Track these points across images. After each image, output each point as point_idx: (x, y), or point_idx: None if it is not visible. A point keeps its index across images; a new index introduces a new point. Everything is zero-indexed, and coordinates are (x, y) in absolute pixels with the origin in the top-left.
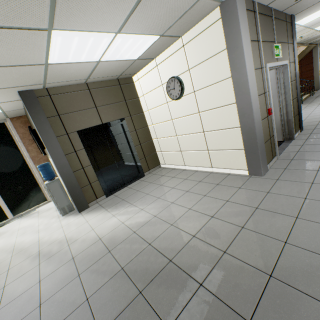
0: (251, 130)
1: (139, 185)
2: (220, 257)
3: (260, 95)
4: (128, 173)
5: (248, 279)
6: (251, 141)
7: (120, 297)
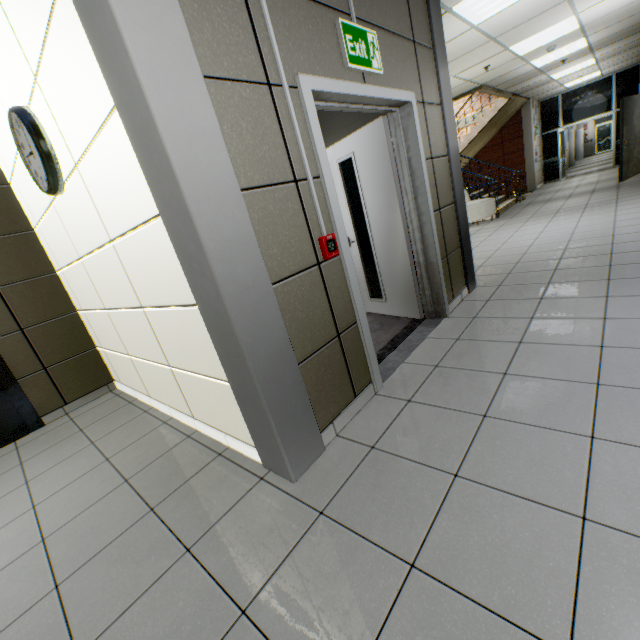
0: (224, 322)
1: None
2: None
3: (269, 186)
4: None
5: None
6: (236, 361)
7: None
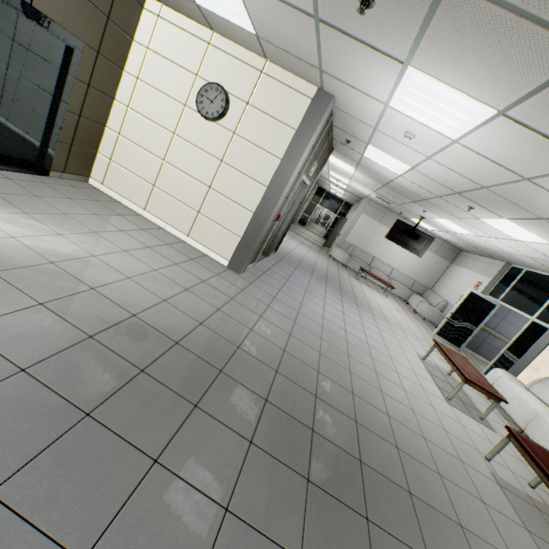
0: (262, 224)
1: (37, 187)
2: (197, 327)
3: (285, 197)
4: (14, 147)
5: (222, 346)
6: (254, 234)
7: (52, 337)
